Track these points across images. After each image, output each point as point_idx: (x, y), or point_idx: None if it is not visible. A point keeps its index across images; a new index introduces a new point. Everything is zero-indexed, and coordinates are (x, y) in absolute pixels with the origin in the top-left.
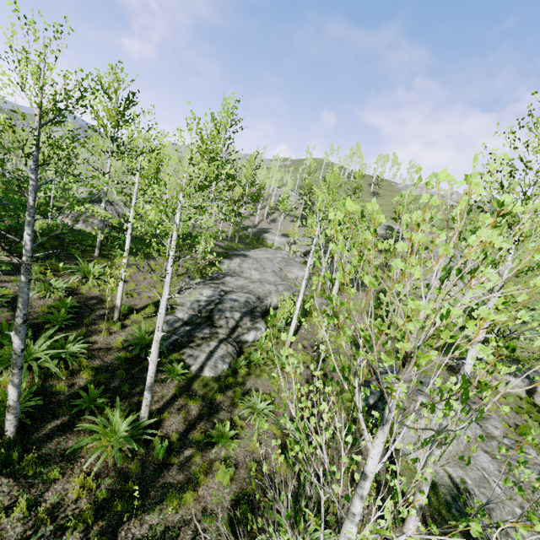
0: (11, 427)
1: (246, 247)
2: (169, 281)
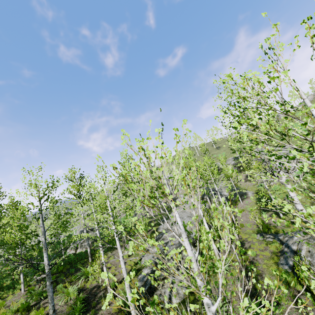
0: None
1: (170, 213)
2: (119, 246)
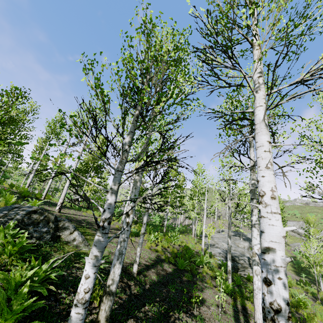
0: (230, 282)
1: None
2: None
